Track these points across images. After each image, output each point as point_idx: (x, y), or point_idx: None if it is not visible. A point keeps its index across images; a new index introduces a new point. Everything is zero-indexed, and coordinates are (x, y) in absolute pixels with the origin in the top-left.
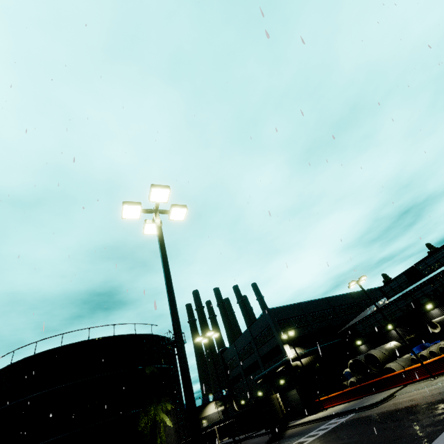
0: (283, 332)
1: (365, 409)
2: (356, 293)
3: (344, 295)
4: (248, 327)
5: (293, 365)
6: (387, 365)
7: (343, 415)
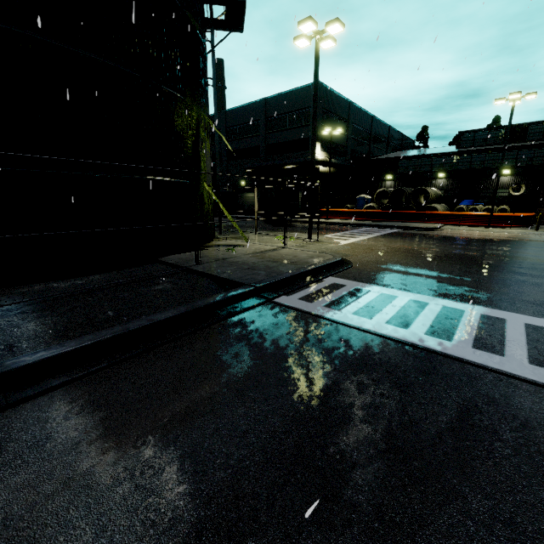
0: (321, 127)
1: (416, 230)
2: (393, 130)
3: (385, 126)
4: (264, 98)
5: (316, 169)
6: (433, 204)
7: (380, 228)
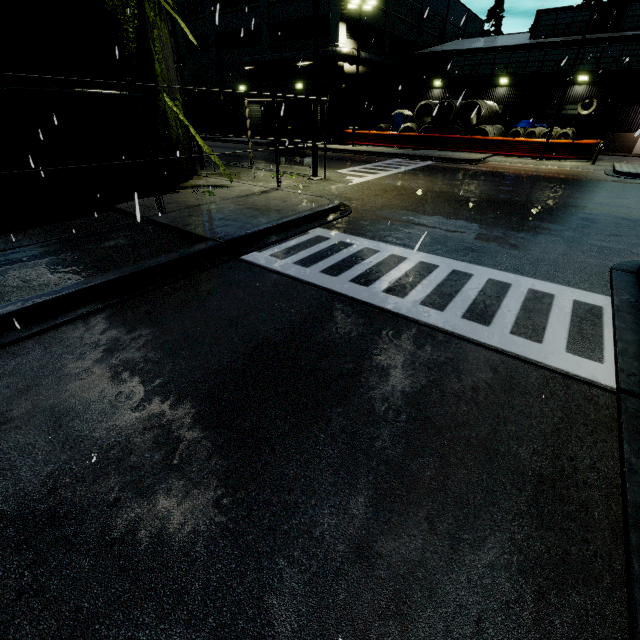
0: None
1: (454, 162)
2: (455, 3)
3: None
4: None
5: (340, 68)
6: (484, 126)
7: (413, 159)
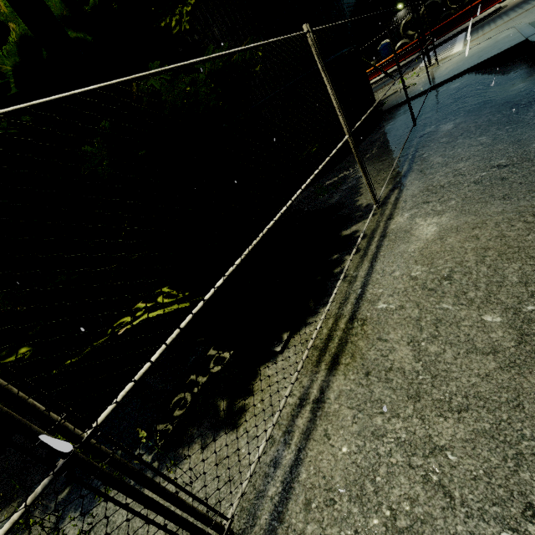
0: None
1: (483, 21)
2: None
3: None
4: None
5: None
6: None
7: (442, 45)
